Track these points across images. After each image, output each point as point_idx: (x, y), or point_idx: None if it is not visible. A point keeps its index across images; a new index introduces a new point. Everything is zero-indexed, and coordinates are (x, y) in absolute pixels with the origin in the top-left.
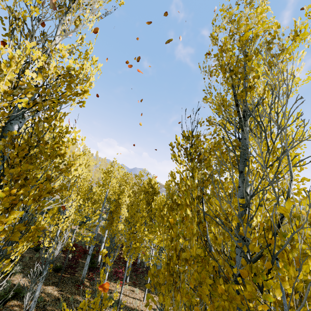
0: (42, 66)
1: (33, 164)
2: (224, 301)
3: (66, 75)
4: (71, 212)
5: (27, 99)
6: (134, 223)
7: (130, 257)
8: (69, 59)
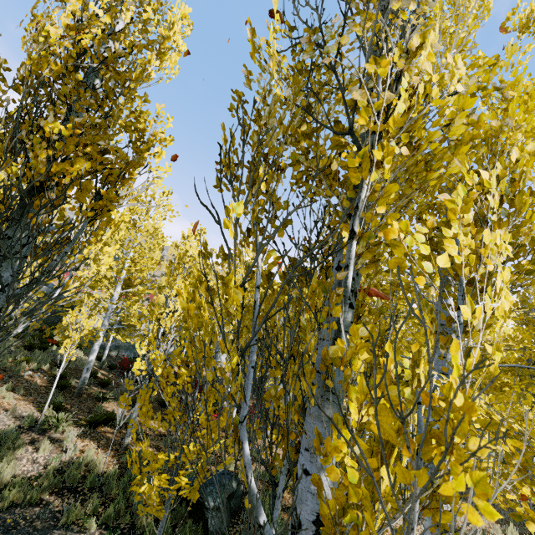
0: (110, 5)
1: (104, 130)
2: (305, 140)
3: (140, 13)
4: (176, 305)
5: (92, 35)
6: (271, 325)
7: (266, 377)
8: (147, 6)
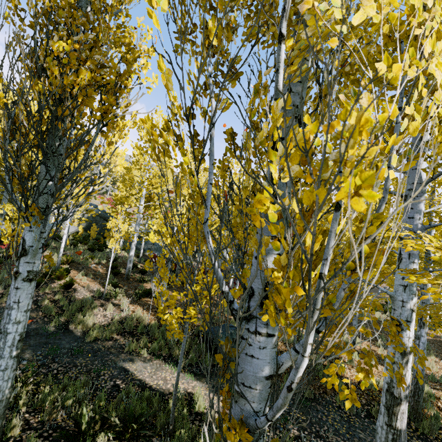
0: None
1: (98, 48)
2: None
3: None
4: (184, 209)
5: None
6: None
7: None
8: None
